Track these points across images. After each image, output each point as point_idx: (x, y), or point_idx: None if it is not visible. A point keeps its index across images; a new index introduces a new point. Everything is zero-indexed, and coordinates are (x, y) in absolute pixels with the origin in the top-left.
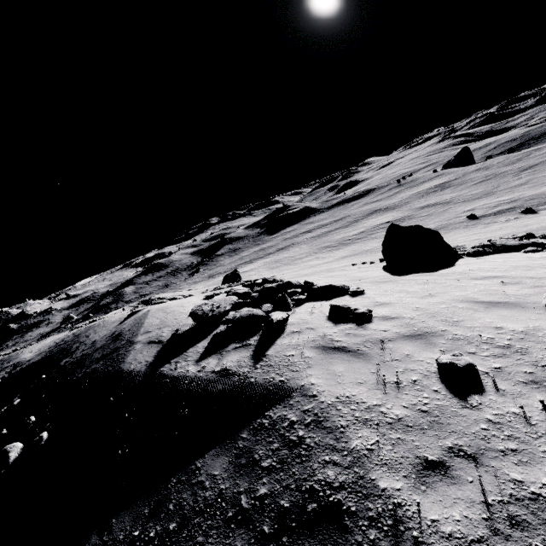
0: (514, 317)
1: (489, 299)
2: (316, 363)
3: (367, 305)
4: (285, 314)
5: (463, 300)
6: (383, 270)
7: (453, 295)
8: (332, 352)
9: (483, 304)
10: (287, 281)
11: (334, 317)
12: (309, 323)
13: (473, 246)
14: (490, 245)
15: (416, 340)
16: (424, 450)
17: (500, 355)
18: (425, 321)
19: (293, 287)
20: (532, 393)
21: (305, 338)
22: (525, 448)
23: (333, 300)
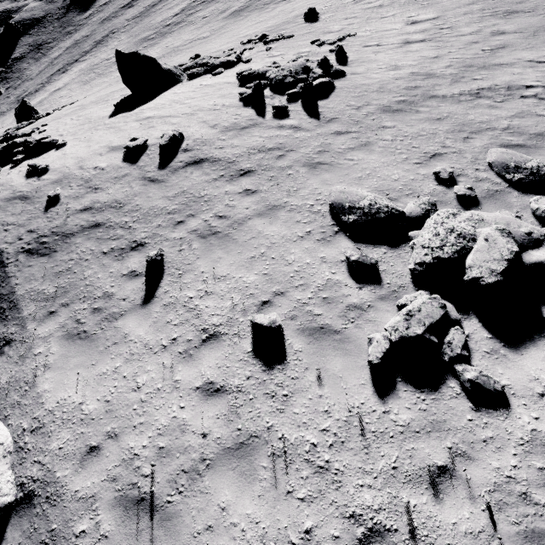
0: (110, 158)
1: (117, 143)
2: (2, 208)
3: (56, 159)
4: (3, 176)
5: (105, 146)
6: (118, 105)
7: (107, 142)
8: (13, 200)
9: (109, 149)
10: (12, 141)
11: (30, 174)
12: (13, 182)
13: (206, 60)
14: (205, 64)
15: (56, 183)
16: (20, 233)
17: (80, 185)
18: (72, 168)
19: (21, 145)
20: (71, 202)
21: (5, 193)
22: (50, 223)
23: (42, 156)
